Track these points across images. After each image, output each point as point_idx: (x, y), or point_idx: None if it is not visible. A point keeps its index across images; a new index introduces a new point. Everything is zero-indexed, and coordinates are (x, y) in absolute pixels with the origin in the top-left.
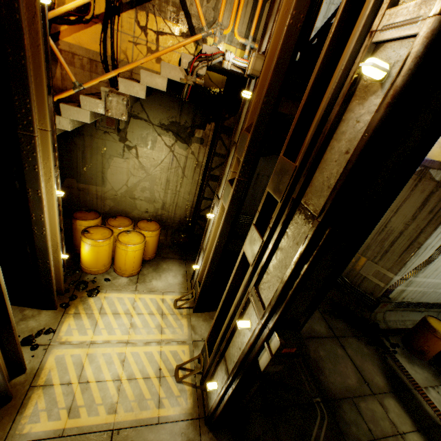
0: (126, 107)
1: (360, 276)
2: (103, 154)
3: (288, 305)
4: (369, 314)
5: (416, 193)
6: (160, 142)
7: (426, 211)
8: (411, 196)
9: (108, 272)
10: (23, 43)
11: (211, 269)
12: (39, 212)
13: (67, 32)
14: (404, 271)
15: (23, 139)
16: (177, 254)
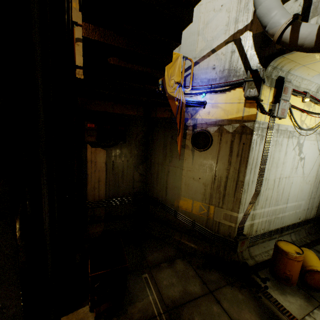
0: None
1: (215, 223)
2: None
3: None
4: (236, 255)
5: (223, 144)
6: None
7: (234, 155)
8: (221, 148)
9: None
10: None
11: None
12: None
13: None
14: (243, 207)
15: None
16: None
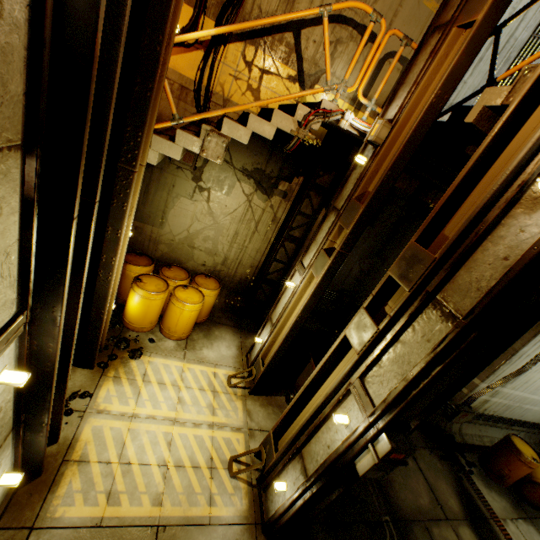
0: (224, 150)
1: None
2: (169, 191)
3: (408, 406)
4: (445, 423)
5: None
6: (237, 189)
7: None
8: None
9: (153, 331)
10: (154, 76)
11: (283, 346)
12: (112, 254)
13: None
14: (493, 378)
15: (121, 173)
16: (231, 320)
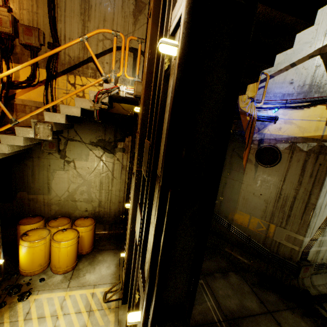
0: (51, 131)
1: (275, 243)
2: (48, 169)
3: (158, 288)
4: (296, 281)
5: (294, 163)
6: (92, 155)
7: (307, 176)
8: (290, 166)
9: (45, 271)
10: None
11: (130, 254)
12: None
13: (21, 93)
14: (311, 231)
15: None
16: (113, 245)
